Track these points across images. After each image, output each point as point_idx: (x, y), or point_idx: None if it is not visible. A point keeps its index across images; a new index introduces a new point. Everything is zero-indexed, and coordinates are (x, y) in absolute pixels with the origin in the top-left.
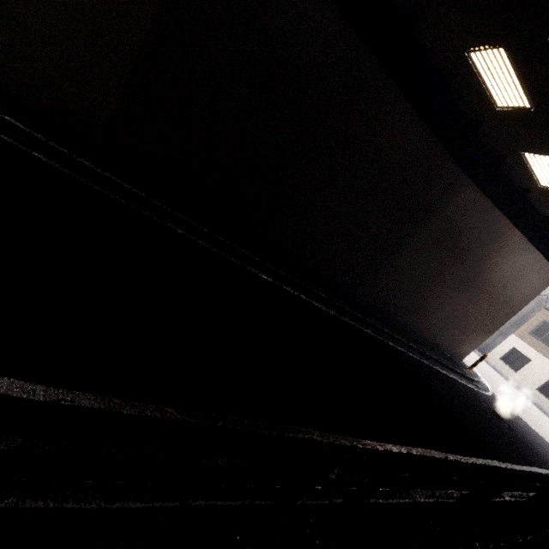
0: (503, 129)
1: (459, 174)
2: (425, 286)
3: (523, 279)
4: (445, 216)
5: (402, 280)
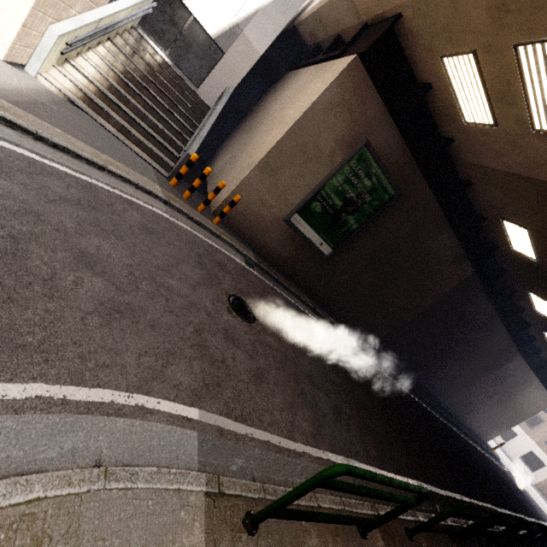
0: (546, 347)
1: (516, 352)
2: (480, 401)
3: (534, 403)
4: (503, 370)
5: (470, 397)
